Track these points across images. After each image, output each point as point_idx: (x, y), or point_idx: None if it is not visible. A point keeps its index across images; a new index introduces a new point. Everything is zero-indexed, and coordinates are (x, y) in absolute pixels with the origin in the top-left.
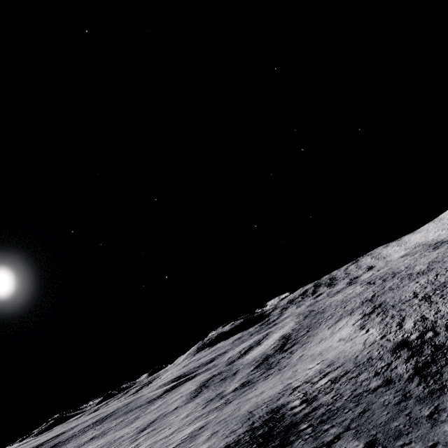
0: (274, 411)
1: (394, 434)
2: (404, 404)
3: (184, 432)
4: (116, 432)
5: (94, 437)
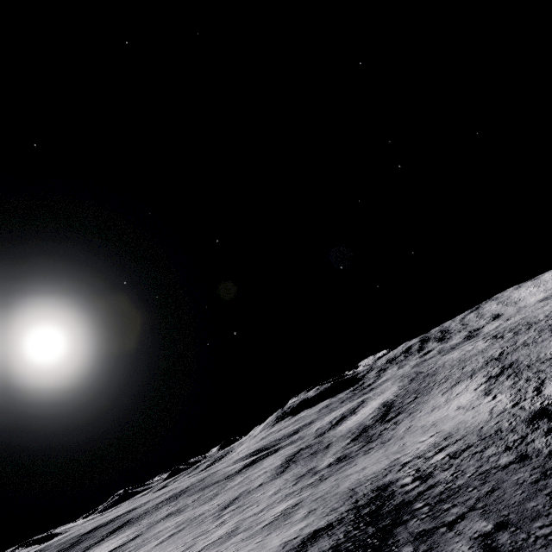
0: (380, 489)
1: (531, 515)
2: (543, 483)
3: (275, 510)
4: (195, 509)
5: (170, 513)
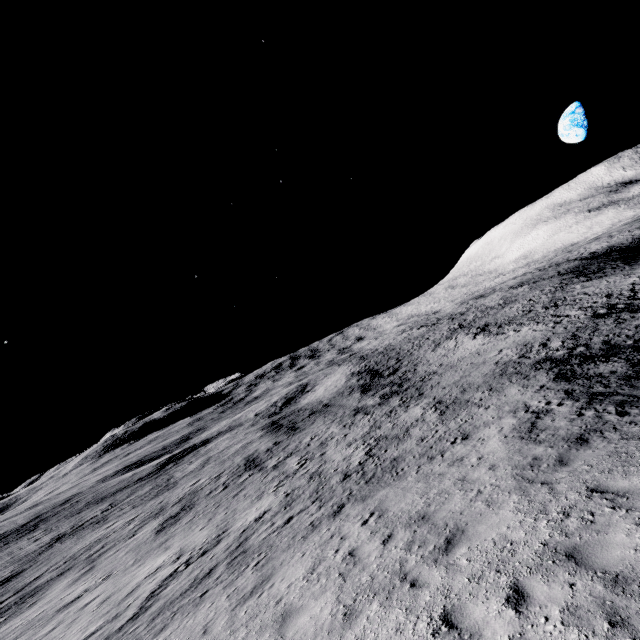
0: (545, 361)
1: None
2: None
3: (411, 415)
4: (149, 503)
5: (62, 536)
